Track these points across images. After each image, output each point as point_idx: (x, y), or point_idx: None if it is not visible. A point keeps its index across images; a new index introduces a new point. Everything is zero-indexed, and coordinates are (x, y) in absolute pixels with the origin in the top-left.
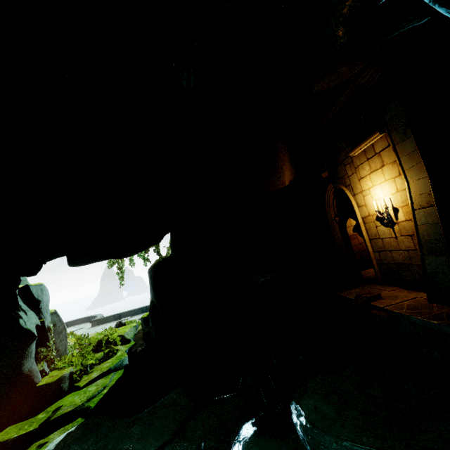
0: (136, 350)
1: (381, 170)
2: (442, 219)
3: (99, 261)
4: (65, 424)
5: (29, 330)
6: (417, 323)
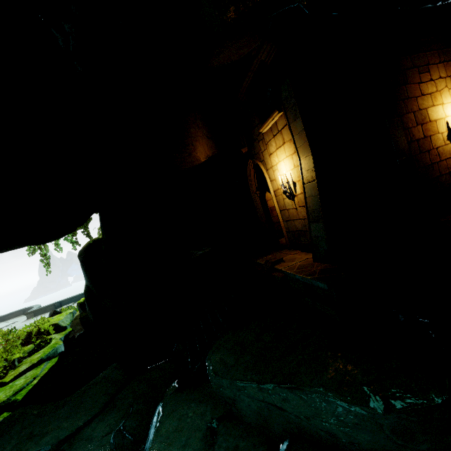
0: (74, 336)
1: (283, 147)
2: (320, 191)
3: (13, 249)
4: None
5: None
6: (300, 280)
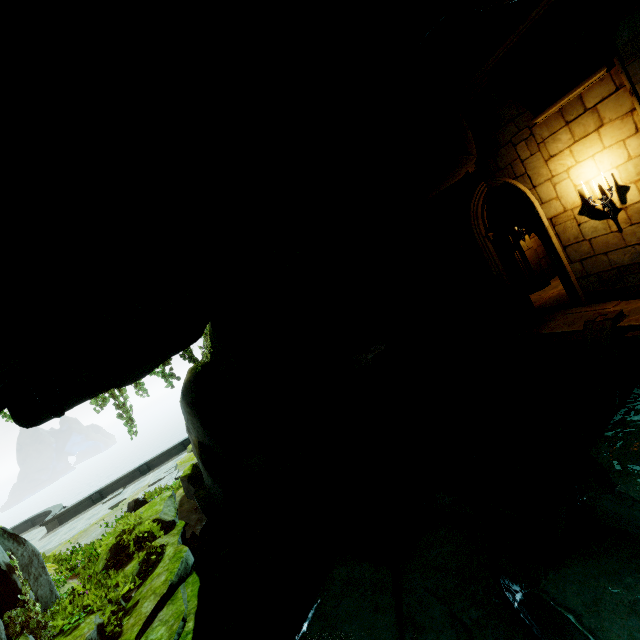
0: (194, 533)
1: (596, 134)
2: None
3: (85, 400)
4: None
5: None
6: None
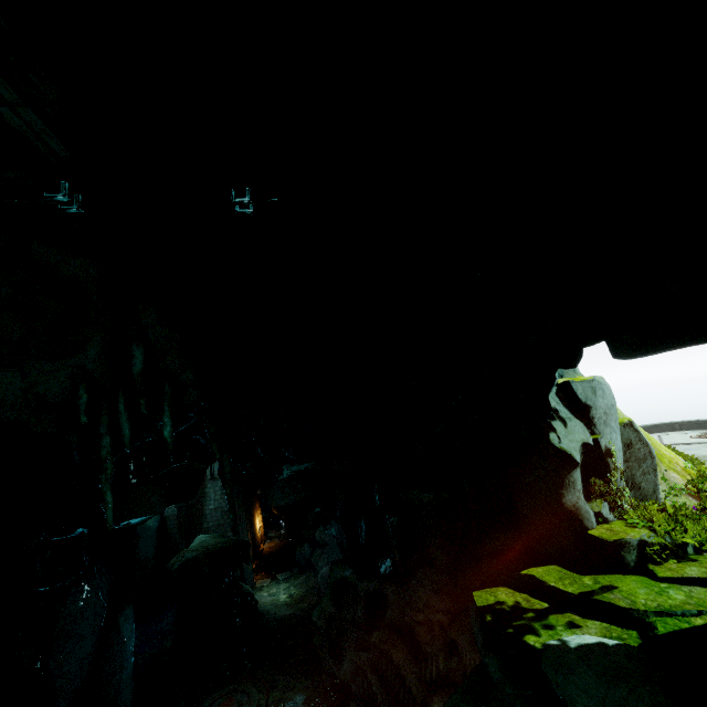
0: None
1: None
2: None
3: (684, 346)
4: (611, 621)
5: (565, 452)
6: None
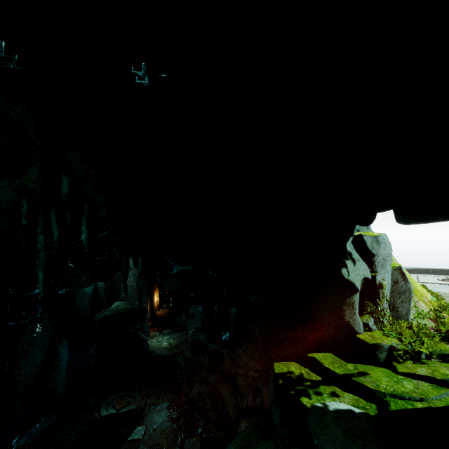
0: None
1: None
2: None
3: None
4: (360, 396)
5: (350, 282)
6: None
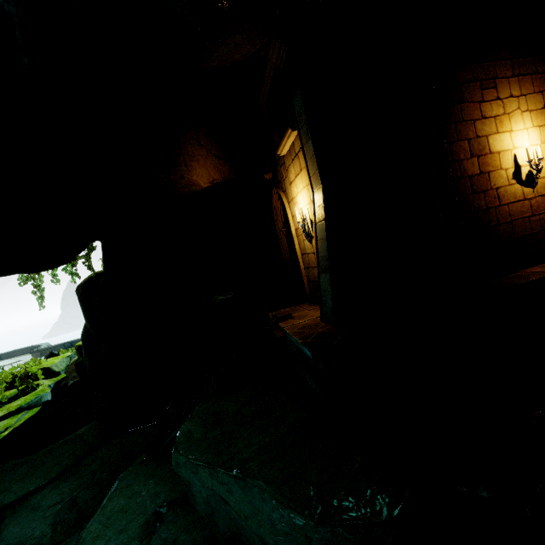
0: (66, 384)
1: (300, 175)
2: (328, 234)
3: None
4: None
5: None
6: (294, 343)
